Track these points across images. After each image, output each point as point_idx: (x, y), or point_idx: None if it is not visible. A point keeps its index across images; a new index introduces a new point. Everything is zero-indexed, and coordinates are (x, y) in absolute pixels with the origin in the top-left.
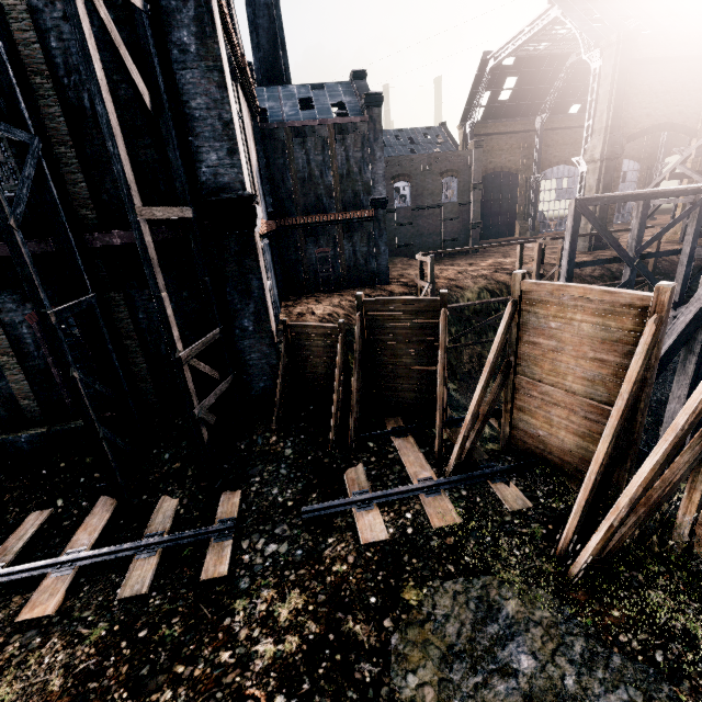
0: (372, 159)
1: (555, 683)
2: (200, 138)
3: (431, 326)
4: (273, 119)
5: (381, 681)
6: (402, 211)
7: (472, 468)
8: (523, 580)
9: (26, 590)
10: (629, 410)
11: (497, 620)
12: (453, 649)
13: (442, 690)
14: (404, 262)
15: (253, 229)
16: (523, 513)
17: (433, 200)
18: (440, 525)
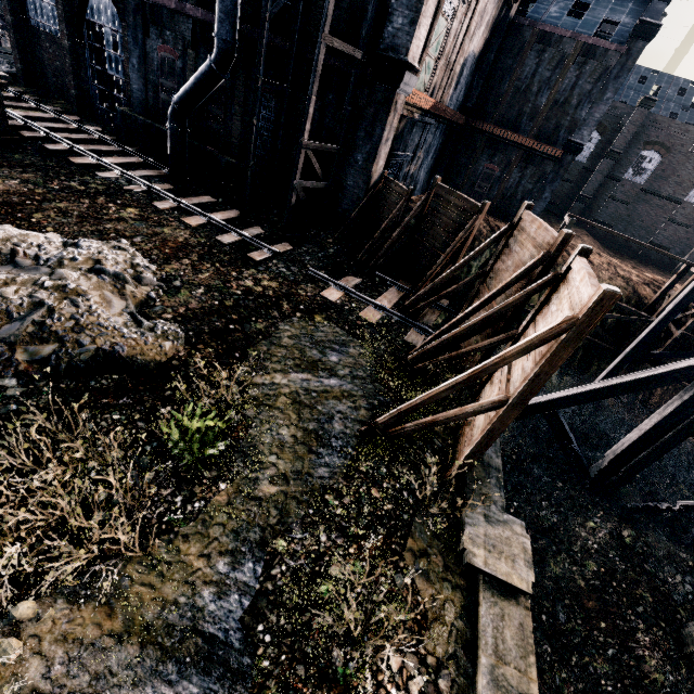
0: (598, 97)
1: (335, 368)
2: (398, 3)
3: (465, 225)
4: (533, 14)
5: (276, 319)
6: (628, 184)
7: (413, 320)
8: (371, 353)
9: (189, 216)
10: (490, 301)
11: (341, 347)
12: (312, 336)
13: (294, 336)
14: (577, 232)
15: (396, 89)
16: (409, 344)
17: (676, 191)
18: (362, 316)
